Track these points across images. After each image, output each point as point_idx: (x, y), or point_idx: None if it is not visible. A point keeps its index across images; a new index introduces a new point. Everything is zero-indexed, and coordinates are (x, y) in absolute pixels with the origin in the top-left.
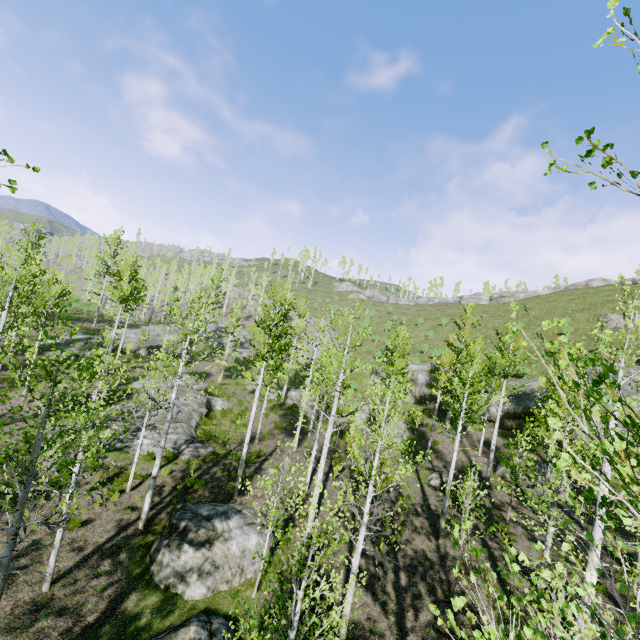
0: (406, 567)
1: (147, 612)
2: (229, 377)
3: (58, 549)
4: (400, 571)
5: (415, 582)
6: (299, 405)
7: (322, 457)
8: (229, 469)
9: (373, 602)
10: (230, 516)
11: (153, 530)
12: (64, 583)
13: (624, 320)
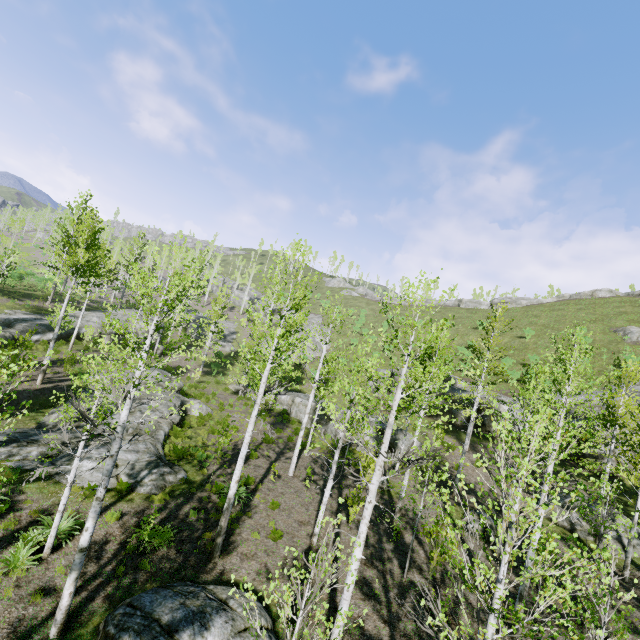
0: None
1: None
2: (208, 374)
3: None
4: None
5: None
6: (290, 411)
7: (363, 522)
8: (206, 507)
9: None
10: (209, 621)
11: (75, 639)
12: None
13: None
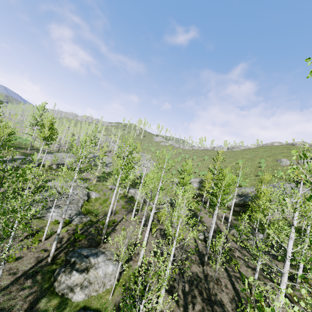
0: (188, 281)
1: (51, 309)
2: (99, 181)
3: (1, 275)
4: (185, 283)
5: (192, 289)
6: (134, 196)
7: (148, 225)
8: (98, 229)
9: (172, 300)
10: (99, 255)
11: (56, 262)
12: (3, 294)
13: (288, 162)
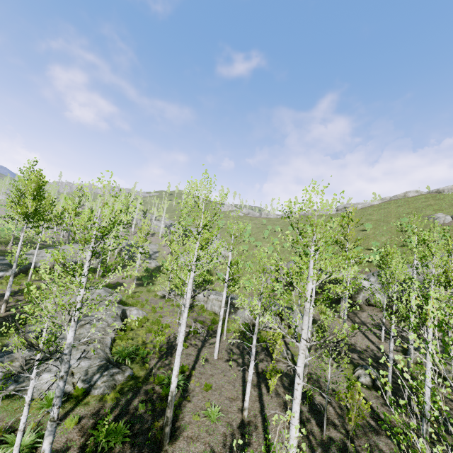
0: None
1: None
2: (141, 285)
3: None
4: None
5: None
6: (207, 306)
7: (295, 402)
8: (152, 398)
9: None
10: None
11: None
12: None
13: (449, 217)
